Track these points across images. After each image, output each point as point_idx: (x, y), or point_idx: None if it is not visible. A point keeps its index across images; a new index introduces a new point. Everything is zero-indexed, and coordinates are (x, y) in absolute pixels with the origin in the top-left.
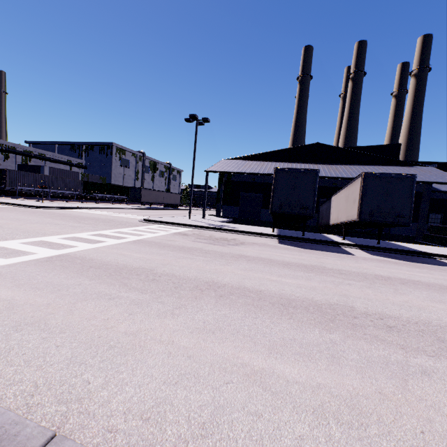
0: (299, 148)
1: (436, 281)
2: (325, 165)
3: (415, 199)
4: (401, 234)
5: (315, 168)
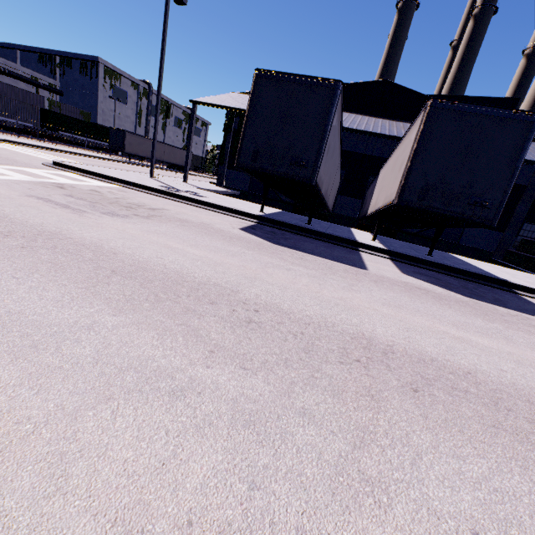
0: (355, 86)
1: (521, 373)
2: (388, 121)
3: (513, 196)
4: (475, 246)
5: (370, 122)
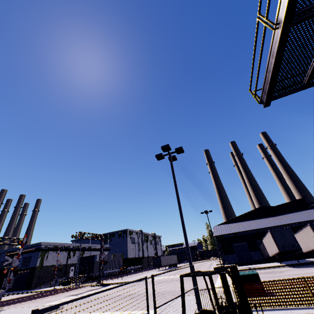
0: (252, 211)
1: None
2: (273, 217)
3: None
4: None
5: (270, 220)
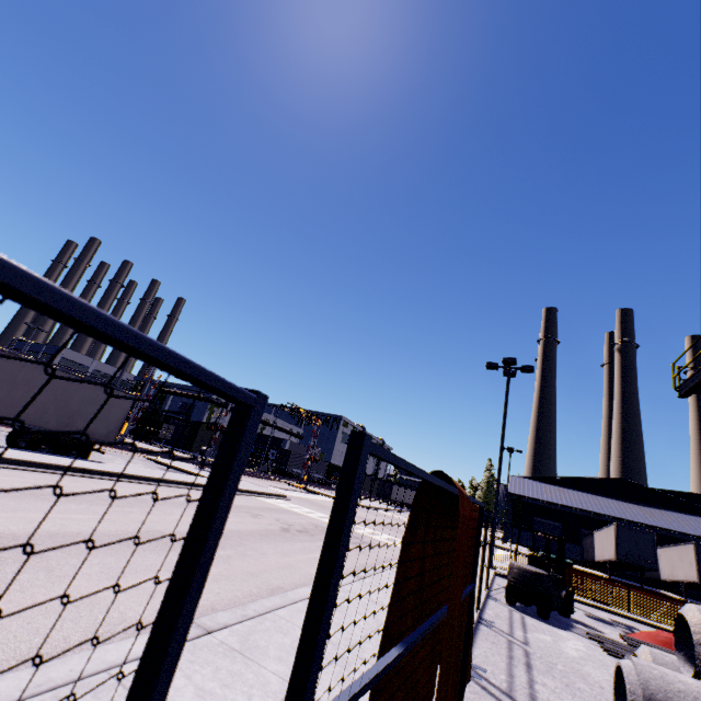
0: (600, 479)
1: None
2: (635, 506)
3: None
4: None
5: (626, 508)
